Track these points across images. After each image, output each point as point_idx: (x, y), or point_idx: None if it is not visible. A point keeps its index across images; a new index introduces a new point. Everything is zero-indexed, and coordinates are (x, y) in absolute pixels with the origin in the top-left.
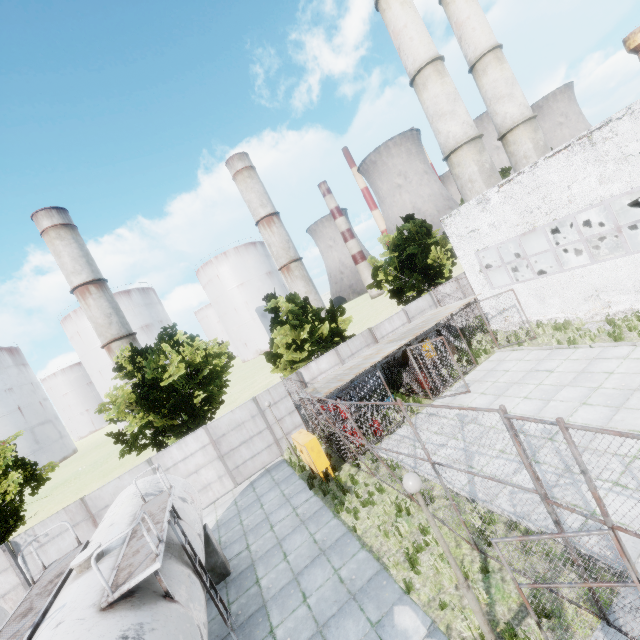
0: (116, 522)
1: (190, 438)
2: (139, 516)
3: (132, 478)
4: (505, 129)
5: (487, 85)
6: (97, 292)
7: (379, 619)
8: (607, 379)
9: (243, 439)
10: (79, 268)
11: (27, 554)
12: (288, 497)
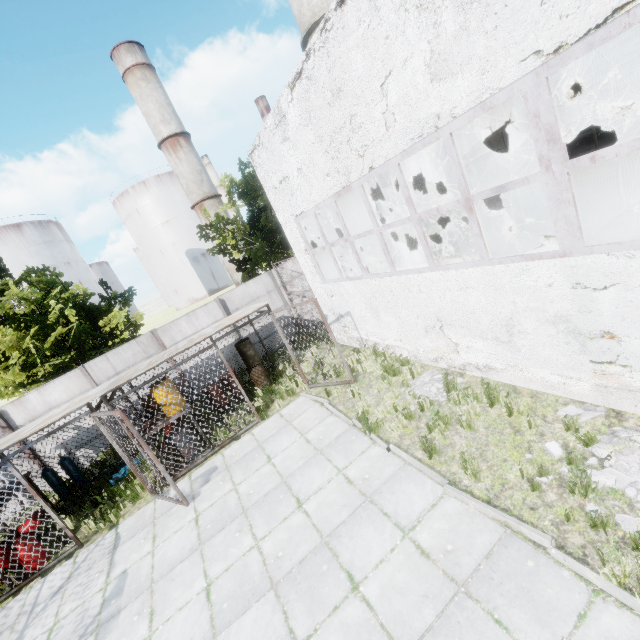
0: None
1: None
2: None
3: None
4: None
5: None
6: None
7: None
8: (333, 615)
9: None
10: None
11: None
12: None
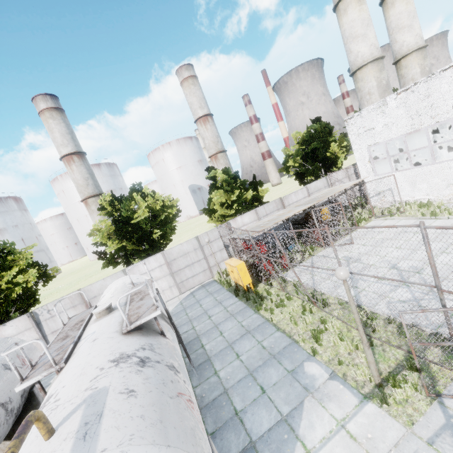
0: (115, 295)
1: (152, 259)
2: (146, 280)
3: (112, 280)
4: (401, 55)
5: (393, 16)
6: (78, 161)
7: (293, 369)
8: None
9: (187, 264)
10: (66, 142)
11: (43, 321)
12: (220, 301)
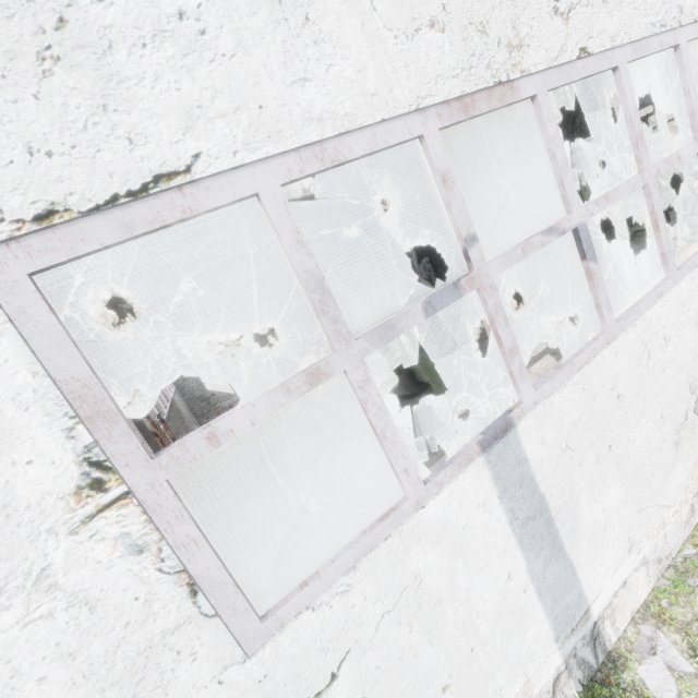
0: None
1: None
2: None
3: None
4: None
5: None
6: None
7: None
8: None
9: None
10: None
11: None
12: None
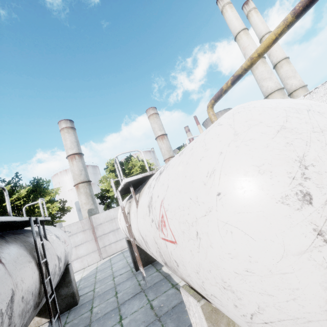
0: None
1: None
2: None
3: (115, 212)
4: (292, 90)
5: (282, 72)
6: (78, 158)
7: None
8: None
9: None
10: (73, 146)
11: None
12: None
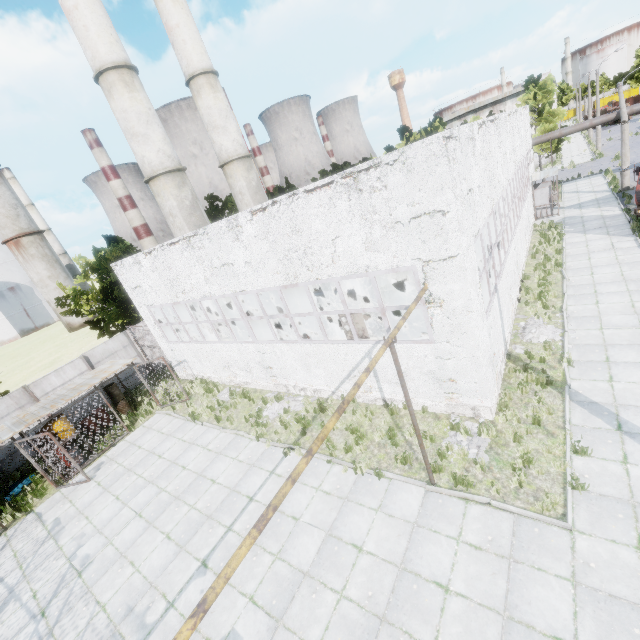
0: None
1: None
2: None
3: None
4: (223, 160)
5: (203, 109)
6: None
7: None
8: (176, 477)
9: None
10: None
11: None
12: None
